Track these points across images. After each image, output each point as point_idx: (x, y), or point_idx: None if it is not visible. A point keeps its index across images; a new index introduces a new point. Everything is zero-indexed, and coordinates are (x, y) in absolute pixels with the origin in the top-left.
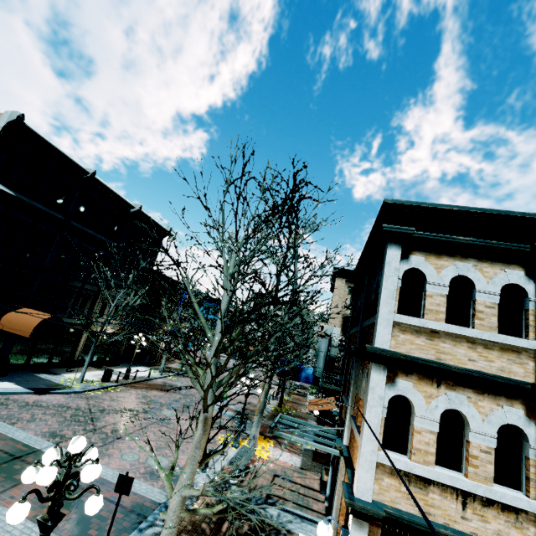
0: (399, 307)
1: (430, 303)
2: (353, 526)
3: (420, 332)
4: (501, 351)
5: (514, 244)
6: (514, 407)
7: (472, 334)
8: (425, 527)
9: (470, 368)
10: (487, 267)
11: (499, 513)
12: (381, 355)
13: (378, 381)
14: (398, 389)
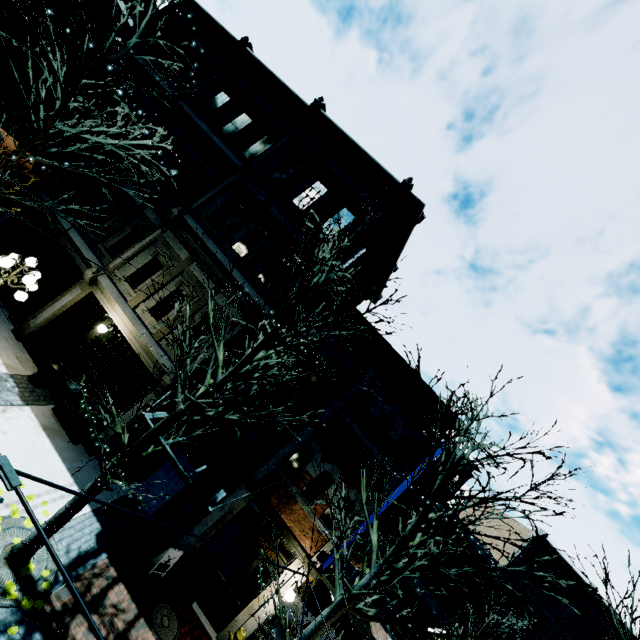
0: None
1: None
2: None
3: None
4: None
5: None
6: None
7: None
8: None
9: None
10: None
11: None
12: None
13: None
14: None
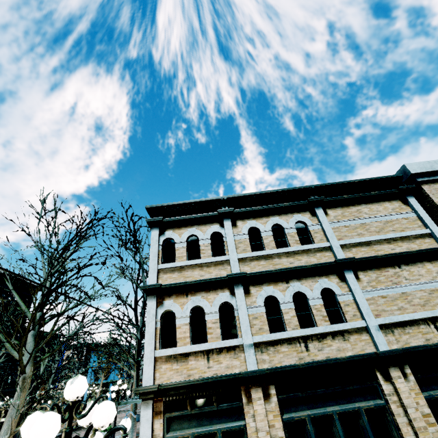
0: (164, 262)
1: (178, 253)
2: (142, 408)
3: (174, 270)
4: (215, 266)
5: (211, 213)
6: (225, 292)
7: (199, 262)
8: (185, 382)
9: (198, 279)
10: (203, 227)
11: (226, 354)
12: (151, 289)
13: (151, 306)
14: (165, 306)
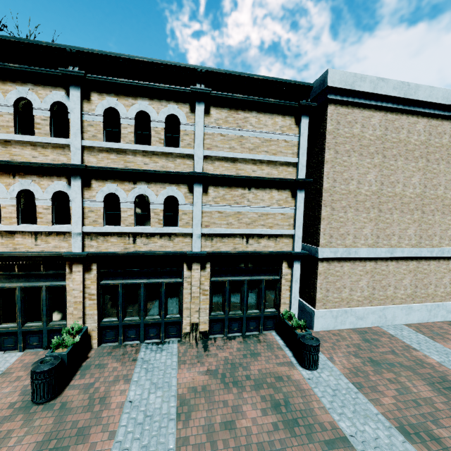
0: None
1: (1, 121)
2: None
3: None
4: (53, 148)
5: (51, 70)
6: (62, 181)
7: (31, 139)
8: (7, 254)
9: (26, 161)
10: (41, 90)
11: (56, 237)
12: None
13: None
14: None
